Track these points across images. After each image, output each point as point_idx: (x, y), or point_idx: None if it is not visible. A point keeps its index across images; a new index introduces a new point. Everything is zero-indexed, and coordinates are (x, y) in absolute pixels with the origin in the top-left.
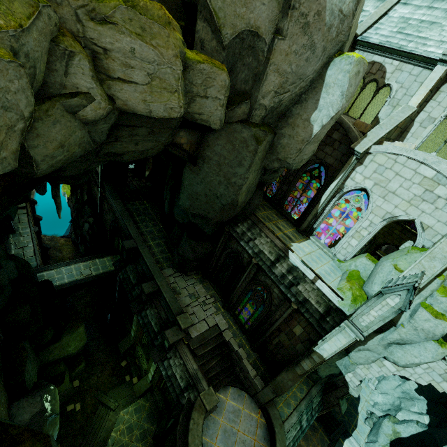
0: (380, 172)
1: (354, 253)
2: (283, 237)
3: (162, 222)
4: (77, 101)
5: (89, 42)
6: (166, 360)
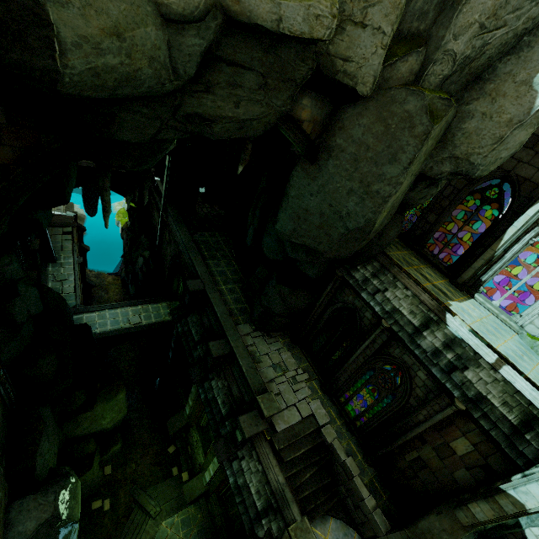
0: None
1: None
2: (433, 290)
3: (238, 261)
4: None
5: None
6: (236, 461)
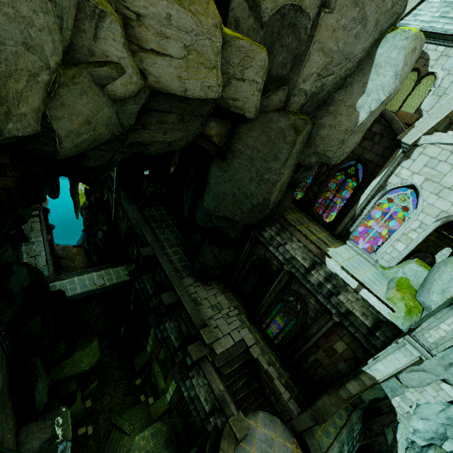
0: (433, 165)
1: (400, 259)
2: (317, 241)
3: (179, 229)
4: (107, 71)
5: (120, 5)
6: (188, 379)
